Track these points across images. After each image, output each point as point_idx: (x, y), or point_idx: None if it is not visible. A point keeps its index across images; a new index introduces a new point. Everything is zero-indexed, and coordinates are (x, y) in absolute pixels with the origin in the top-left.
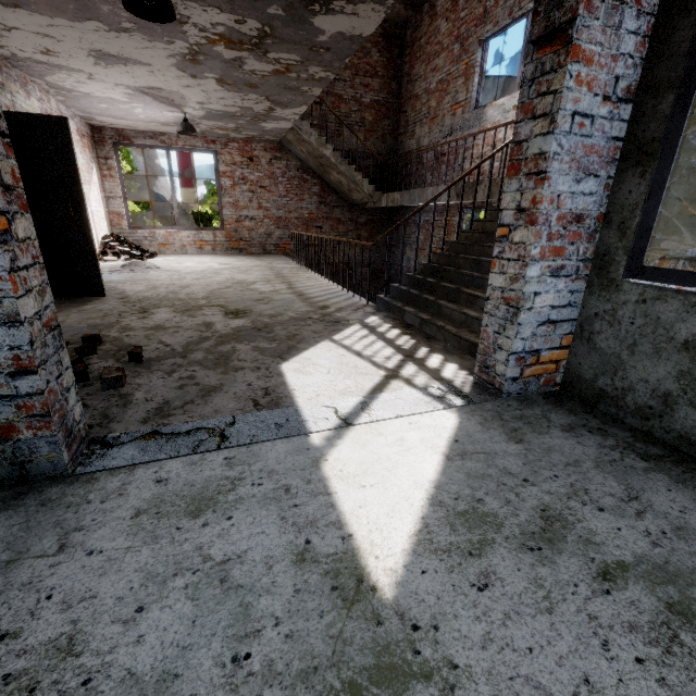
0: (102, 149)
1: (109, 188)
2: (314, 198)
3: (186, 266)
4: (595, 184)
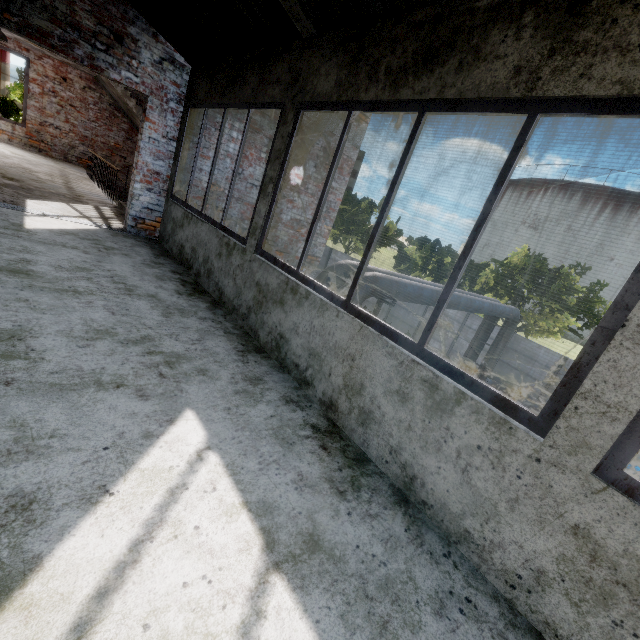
0: None
1: None
2: (123, 133)
3: None
4: (164, 164)
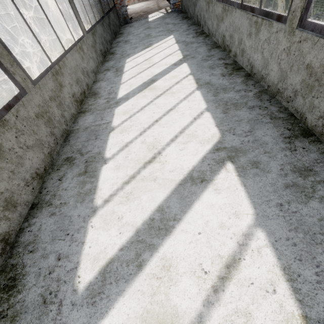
0: None
1: None
2: None
3: (135, 7)
4: None
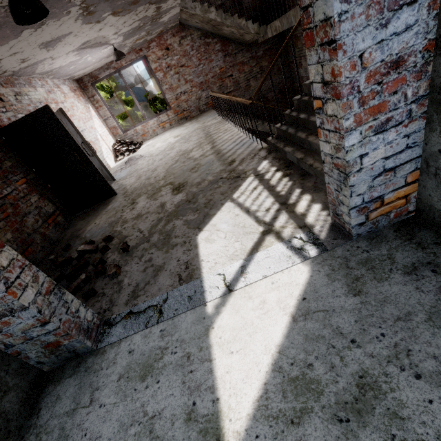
0: (88, 92)
1: (102, 114)
2: (219, 54)
3: (156, 148)
4: (412, 13)
